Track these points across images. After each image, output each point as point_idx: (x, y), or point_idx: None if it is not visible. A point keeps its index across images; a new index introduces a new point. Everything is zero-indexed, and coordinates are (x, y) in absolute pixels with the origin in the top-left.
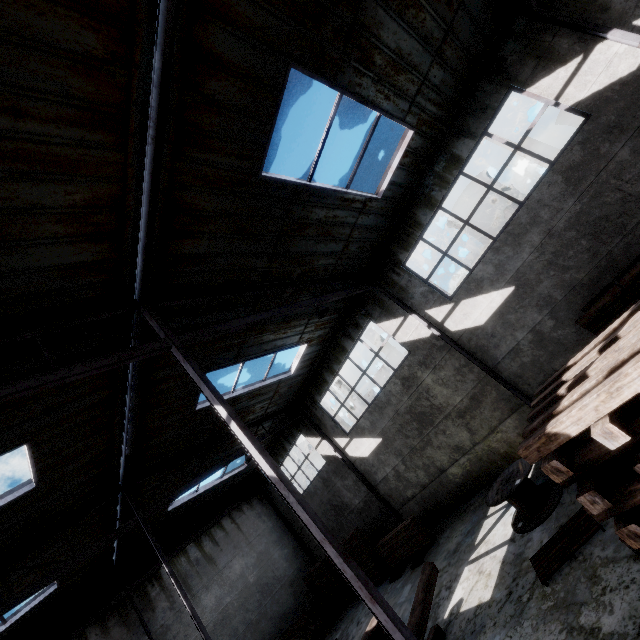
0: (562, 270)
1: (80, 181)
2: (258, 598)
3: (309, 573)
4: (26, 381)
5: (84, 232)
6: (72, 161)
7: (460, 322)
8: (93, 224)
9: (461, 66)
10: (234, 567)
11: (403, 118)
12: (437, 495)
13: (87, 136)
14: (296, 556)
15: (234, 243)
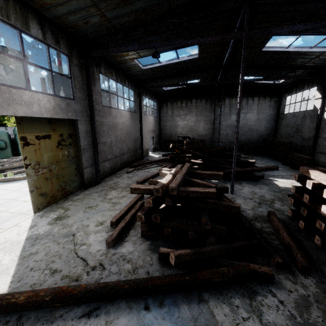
0: None
1: None
2: (247, 130)
3: (266, 138)
4: (195, 39)
5: None
6: None
7: None
8: None
9: None
10: (247, 115)
11: None
12: None
13: None
14: (270, 130)
15: None
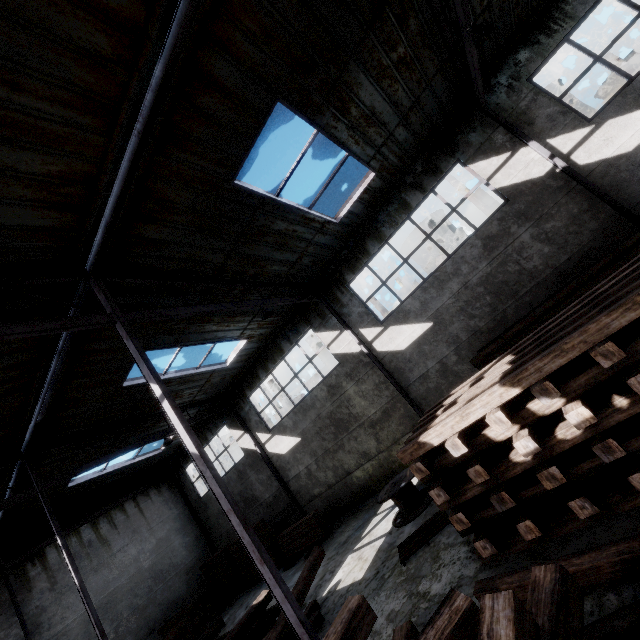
0: (469, 317)
1: (59, 155)
2: (150, 584)
3: (207, 561)
4: None
5: (51, 200)
6: (56, 136)
7: (386, 344)
8: (62, 194)
9: (422, 131)
10: (130, 551)
11: (368, 161)
12: (340, 495)
13: (77, 118)
14: (197, 545)
15: (196, 236)
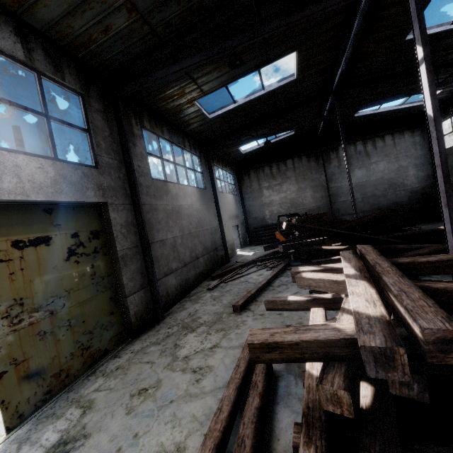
0: None
1: None
2: (385, 187)
3: (428, 192)
4: (306, 10)
5: None
6: None
7: None
8: None
9: None
10: (379, 165)
11: None
12: None
13: None
14: (425, 180)
15: None
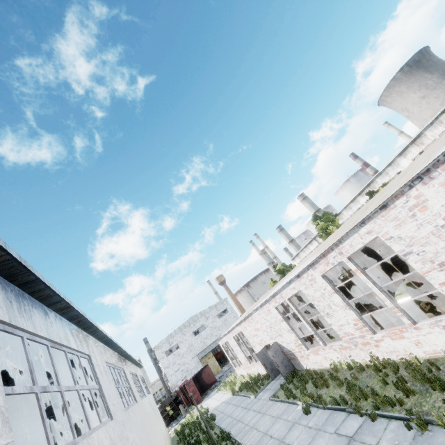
0: None
1: None
2: None
3: None
4: None
5: None
6: None
7: None
8: None
9: None
10: None
11: None
12: None
13: None
14: None
15: None
